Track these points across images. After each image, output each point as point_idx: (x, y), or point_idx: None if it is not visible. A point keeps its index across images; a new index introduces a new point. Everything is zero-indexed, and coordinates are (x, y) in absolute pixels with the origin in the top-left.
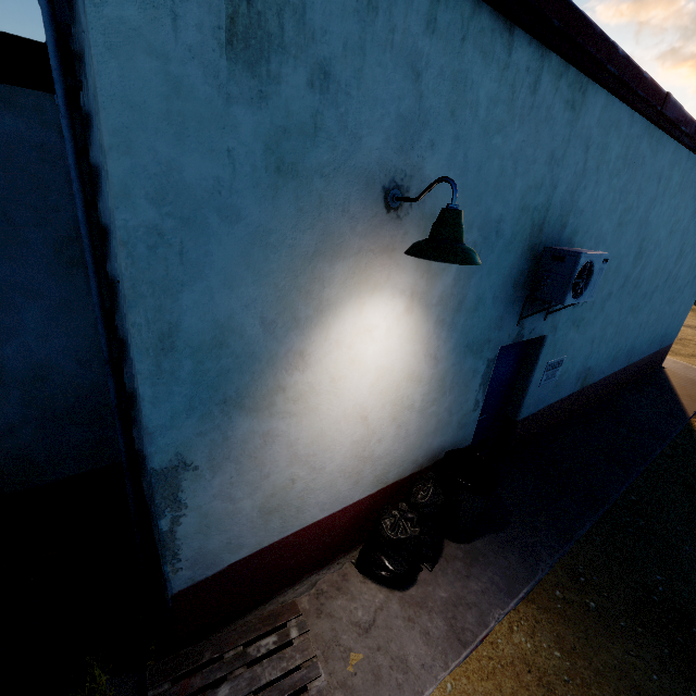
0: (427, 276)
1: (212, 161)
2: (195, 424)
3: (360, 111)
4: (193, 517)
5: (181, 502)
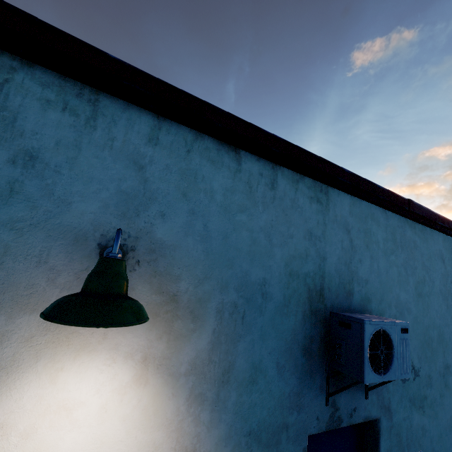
0: (169, 337)
1: None
2: None
3: (72, 184)
4: None
5: None
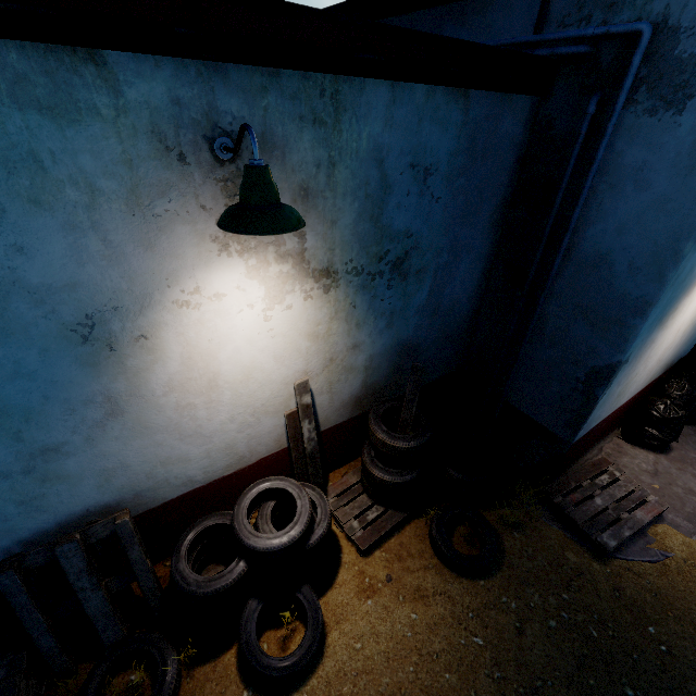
0: None
1: None
2: (645, 334)
3: None
4: (606, 395)
5: (610, 385)
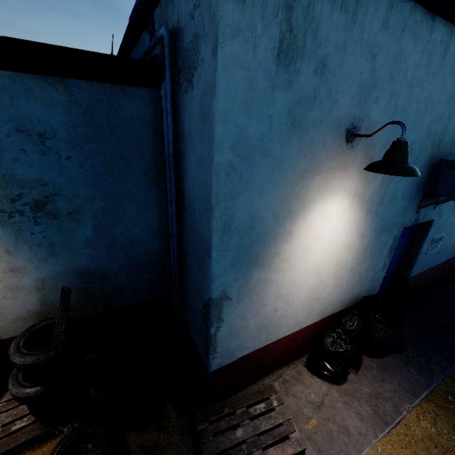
0: (364, 183)
1: (261, 123)
2: (233, 274)
3: (339, 84)
4: (225, 327)
5: (221, 319)
